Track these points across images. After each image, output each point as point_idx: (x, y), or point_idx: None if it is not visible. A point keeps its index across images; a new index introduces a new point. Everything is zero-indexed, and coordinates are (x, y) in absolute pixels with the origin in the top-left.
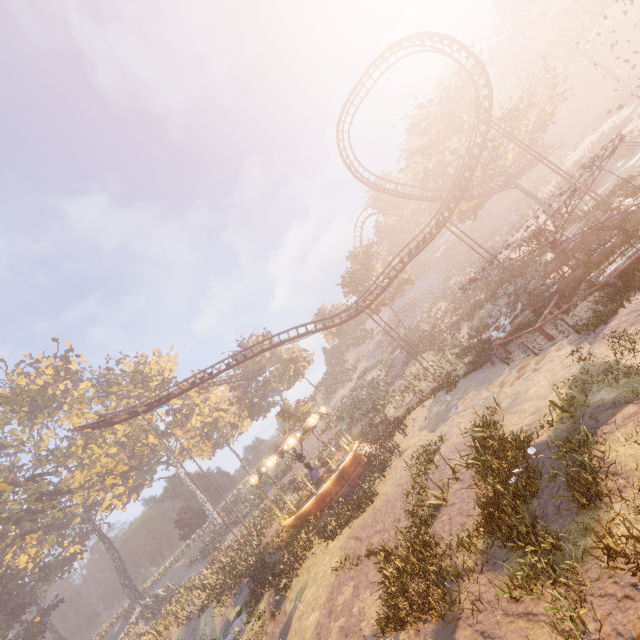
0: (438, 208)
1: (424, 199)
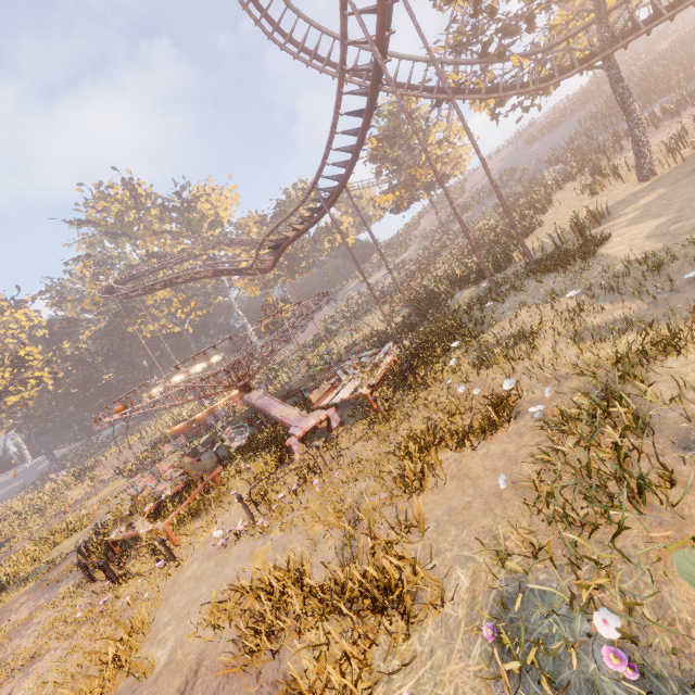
0: (312, 181)
1: (401, 86)
